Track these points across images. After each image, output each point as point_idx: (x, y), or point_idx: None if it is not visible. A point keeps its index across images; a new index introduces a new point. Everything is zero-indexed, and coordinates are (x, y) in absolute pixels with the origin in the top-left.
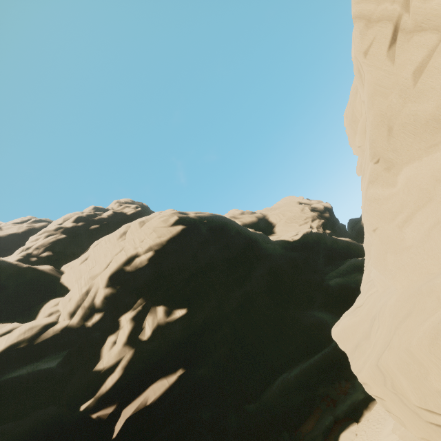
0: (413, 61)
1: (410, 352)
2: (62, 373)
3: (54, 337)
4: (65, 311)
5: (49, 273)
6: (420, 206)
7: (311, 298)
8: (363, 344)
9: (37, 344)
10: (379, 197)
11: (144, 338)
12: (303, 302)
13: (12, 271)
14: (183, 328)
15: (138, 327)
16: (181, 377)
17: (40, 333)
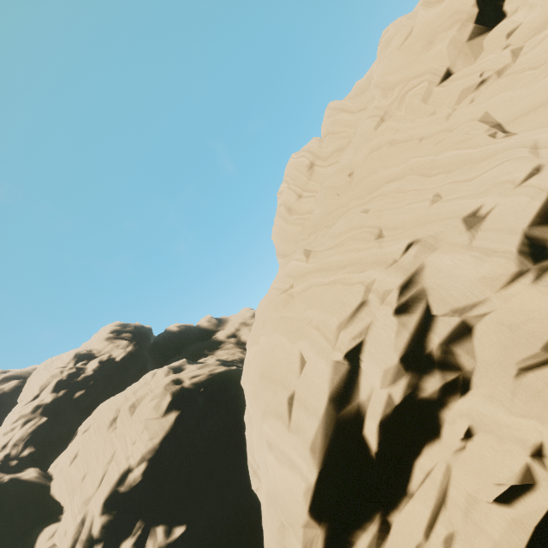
0: None
1: None
2: None
3: None
4: None
5: (36, 483)
6: None
7: None
8: None
9: None
10: None
11: None
12: None
13: None
14: (185, 542)
15: None
16: None
17: None
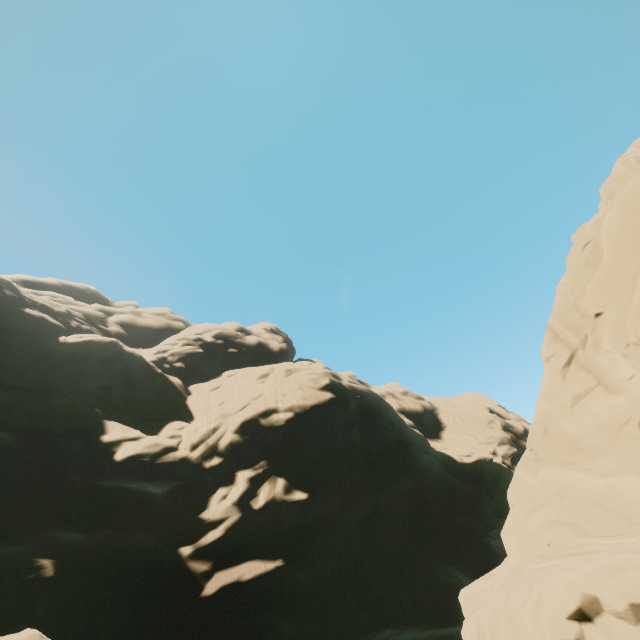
0: (574, 389)
1: (494, 608)
2: (164, 505)
3: (172, 463)
4: (189, 440)
5: (177, 388)
6: (543, 504)
7: (460, 552)
8: (479, 608)
9: (157, 464)
10: (523, 480)
11: (255, 506)
12: (447, 552)
13: (147, 372)
14: (297, 514)
15: (252, 491)
16: (278, 569)
17: (162, 453)
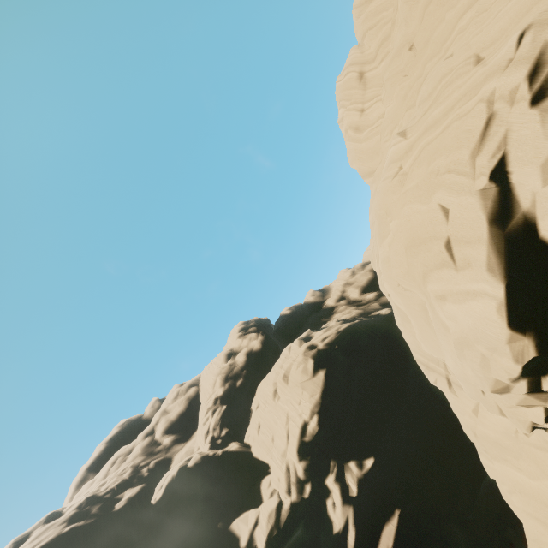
0: (468, 406)
1: None
2: (309, 538)
3: (288, 516)
4: (282, 491)
5: (240, 451)
6: (512, 491)
7: None
8: None
9: (283, 527)
10: (488, 465)
11: (354, 495)
12: None
13: (215, 462)
14: (378, 471)
15: (344, 485)
16: (400, 515)
17: (278, 516)
